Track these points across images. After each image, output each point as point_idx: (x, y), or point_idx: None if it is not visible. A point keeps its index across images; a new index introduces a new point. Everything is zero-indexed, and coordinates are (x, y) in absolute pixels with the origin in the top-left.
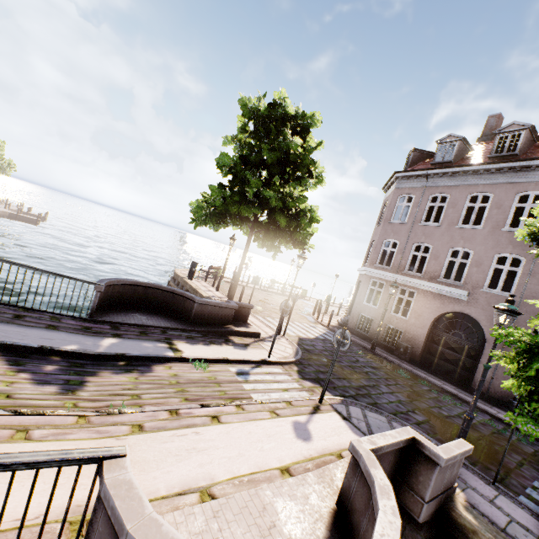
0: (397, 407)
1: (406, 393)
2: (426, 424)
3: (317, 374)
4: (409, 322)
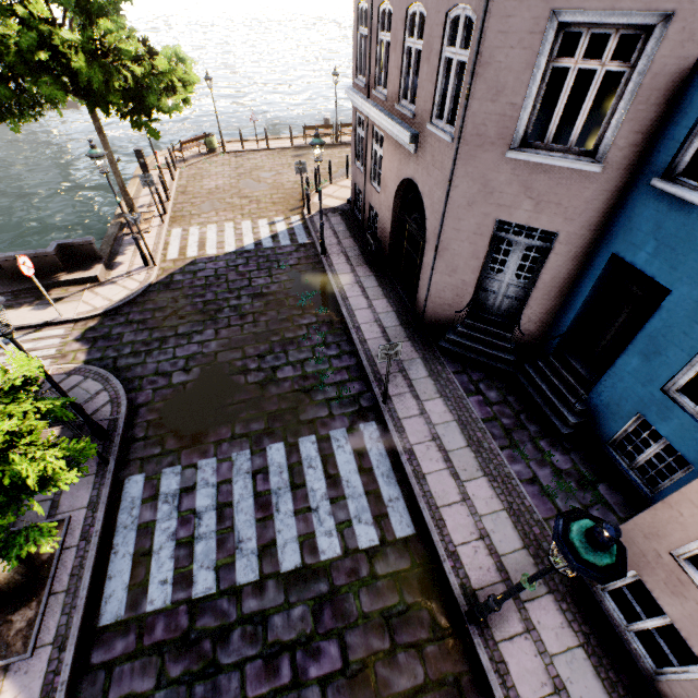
0: (171, 365)
1: (236, 339)
2: (176, 387)
3: (116, 328)
4: (380, 199)
